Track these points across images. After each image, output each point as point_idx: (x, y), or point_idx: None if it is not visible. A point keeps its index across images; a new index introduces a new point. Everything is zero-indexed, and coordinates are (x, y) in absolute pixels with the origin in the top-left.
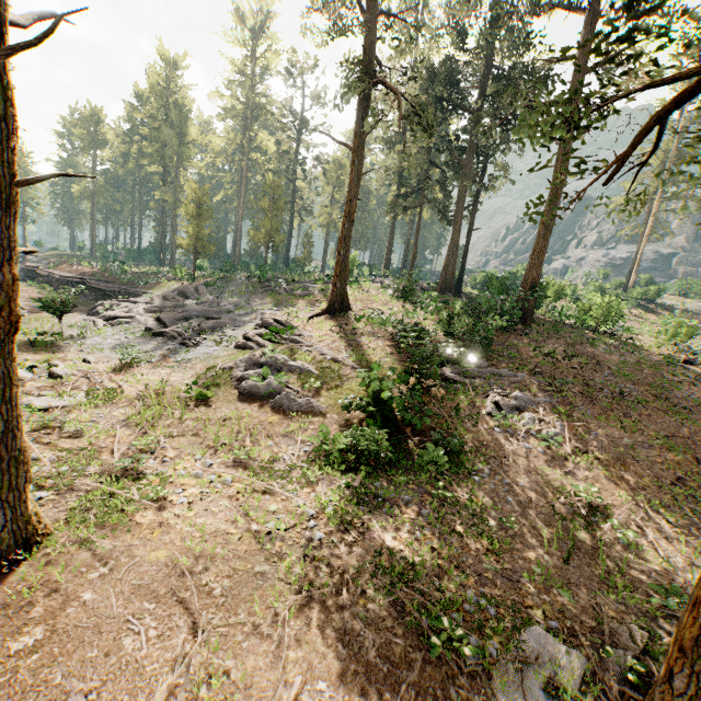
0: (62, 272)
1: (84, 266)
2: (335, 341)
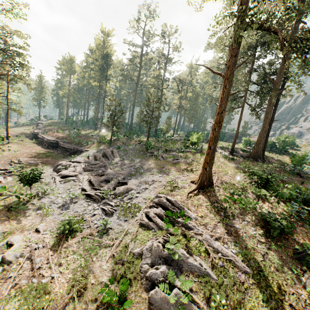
0: (49, 136)
1: (59, 132)
2: (216, 225)
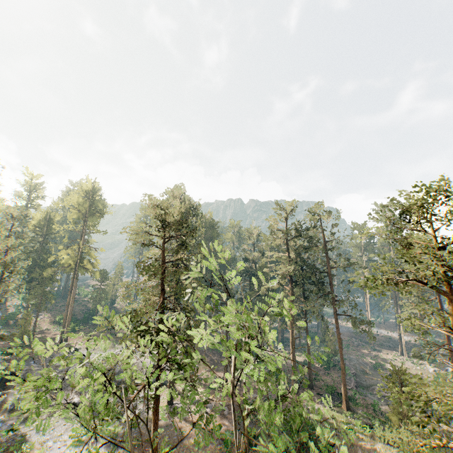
0: None
1: None
2: None
